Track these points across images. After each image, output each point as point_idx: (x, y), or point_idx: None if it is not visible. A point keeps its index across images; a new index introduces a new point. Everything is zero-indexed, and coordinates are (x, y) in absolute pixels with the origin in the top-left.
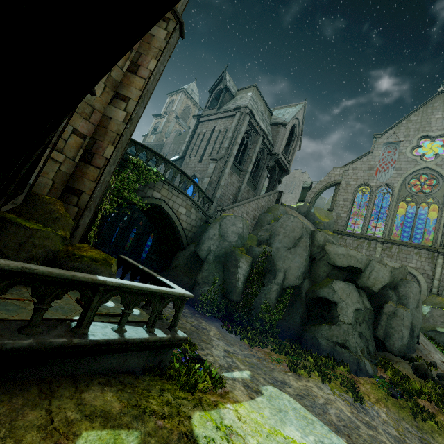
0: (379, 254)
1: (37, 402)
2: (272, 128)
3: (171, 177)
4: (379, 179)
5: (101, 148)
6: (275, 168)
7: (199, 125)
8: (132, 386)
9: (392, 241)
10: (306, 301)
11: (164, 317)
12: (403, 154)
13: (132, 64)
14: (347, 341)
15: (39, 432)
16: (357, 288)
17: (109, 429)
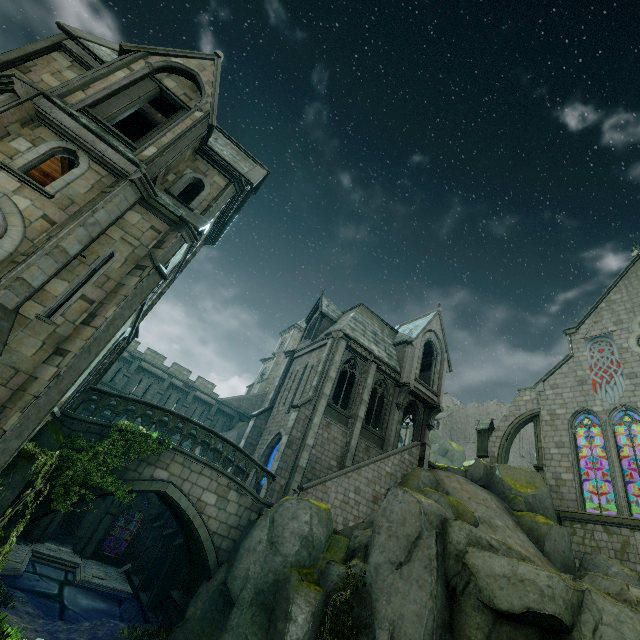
0: None
1: None
2: (396, 349)
3: (251, 441)
4: (605, 398)
5: (6, 417)
6: (417, 405)
7: (293, 363)
8: None
9: None
10: None
11: None
12: (626, 350)
13: (89, 316)
14: None
15: None
16: None
17: None
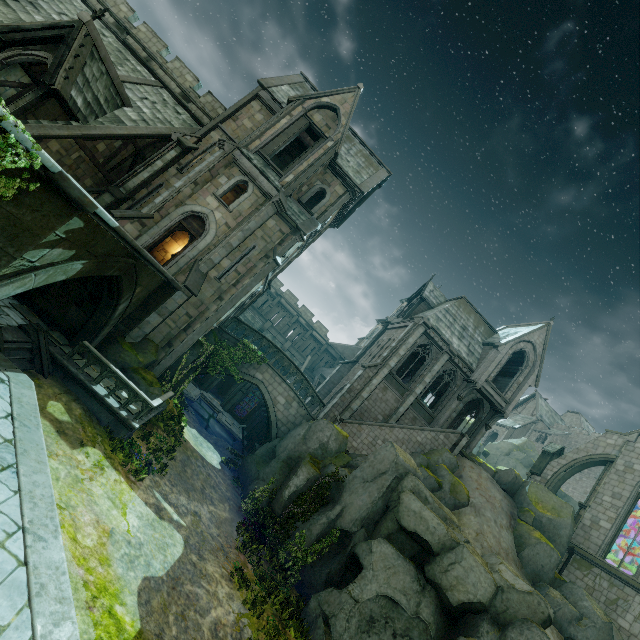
0: None
1: (62, 390)
2: (483, 349)
3: (334, 380)
4: None
5: (195, 324)
6: (483, 404)
7: (384, 332)
8: (92, 421)
9: None
10: (347, 557)
11: (175, 453)
12: None
13: (236, 281)
14: (335, 617)
15: (53, 392)
16: (425, 581)
17: (66, 411)
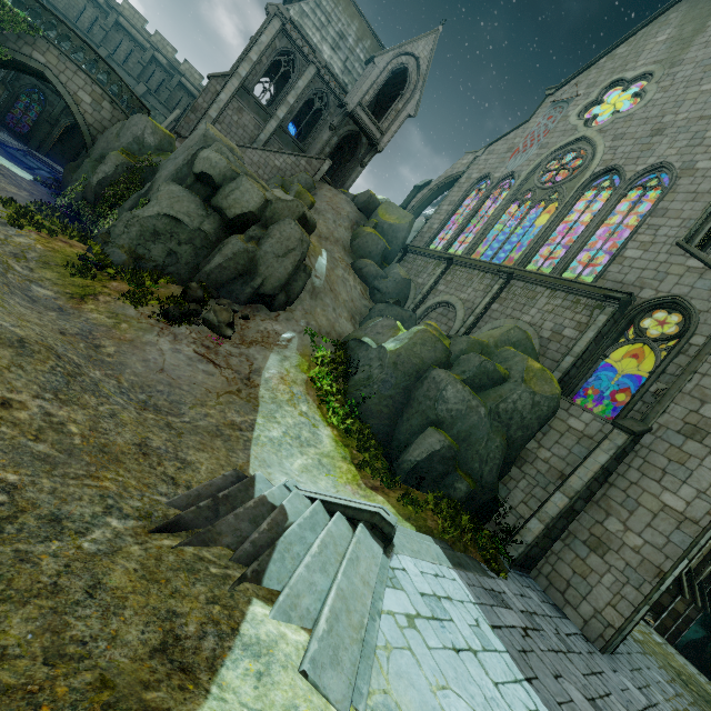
0: (435, 279)
1: None
2: (365, 69)
3: None
4: (510, 165)
5: None
6: (361, 140)
7: None
8: None
9: (461, 258)
10: None
11: None
12: (566, 119)
13: None
14: (114, 227)
15: None
16: (213, 212)
17: None
